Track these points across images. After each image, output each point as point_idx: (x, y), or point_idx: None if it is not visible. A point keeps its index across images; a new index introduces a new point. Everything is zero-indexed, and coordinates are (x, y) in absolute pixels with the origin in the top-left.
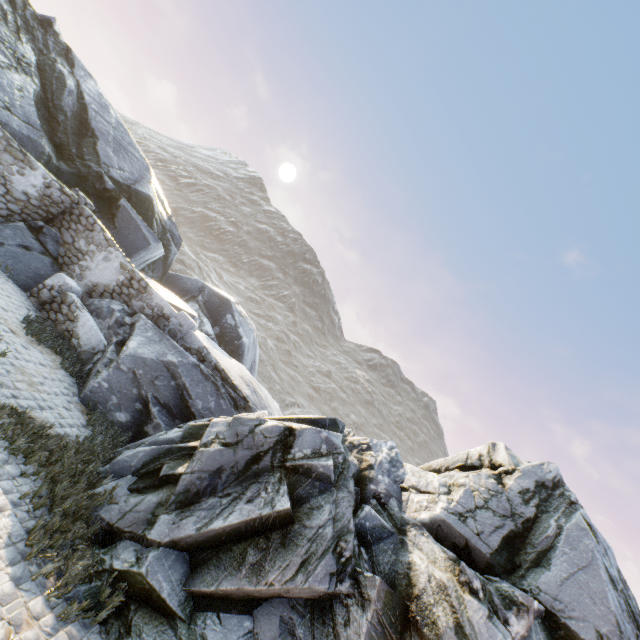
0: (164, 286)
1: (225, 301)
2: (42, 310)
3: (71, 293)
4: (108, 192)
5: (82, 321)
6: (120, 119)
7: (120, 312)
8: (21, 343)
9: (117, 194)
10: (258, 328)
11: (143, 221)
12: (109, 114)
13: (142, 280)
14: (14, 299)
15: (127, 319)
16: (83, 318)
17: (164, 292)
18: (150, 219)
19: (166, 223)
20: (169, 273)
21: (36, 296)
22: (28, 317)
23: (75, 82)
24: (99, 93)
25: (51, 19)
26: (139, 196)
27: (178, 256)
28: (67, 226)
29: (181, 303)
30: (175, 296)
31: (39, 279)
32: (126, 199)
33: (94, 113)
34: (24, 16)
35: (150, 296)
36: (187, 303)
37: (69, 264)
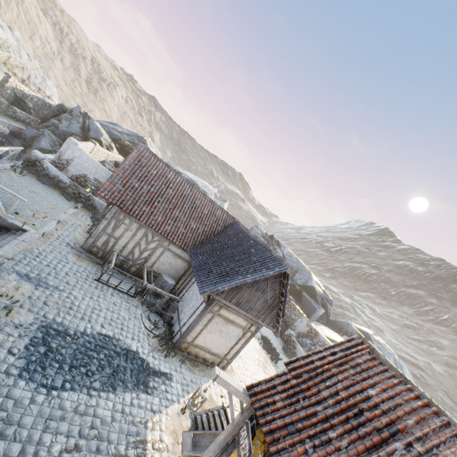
0: (329, 327)
1: (365, 333)
2: (285, 344)
3: (292, 337)
4: (297, 290)
5: (297, 348)
6: (296, 257)
7: (309, 344)
8: (283, 356)
9: (300, 290)
10: (419, 352)
11: (312, 299)
12: (293, 258)
13: (315, 329)
14: (278, 340)
15: (312, 347)
16: (297, 347)
17: (327, 332)
18: (315, 295)
19: (322, 294)
20: (330, 319)
21: (283, 338)
22: (283, 347)
23: (281, 253)
24: (288, 251)
25: (272, 235)
26: (308, 287)
27: (337, 303)
28: (287, 310)
29: (336, 337)
30: (333, 333)
31: (282, 332)
32: (304, 290)
33: (288, 261)
34: (266, 238)
35: (319, 336)
36: (342, 336)
37: (290, 324)
